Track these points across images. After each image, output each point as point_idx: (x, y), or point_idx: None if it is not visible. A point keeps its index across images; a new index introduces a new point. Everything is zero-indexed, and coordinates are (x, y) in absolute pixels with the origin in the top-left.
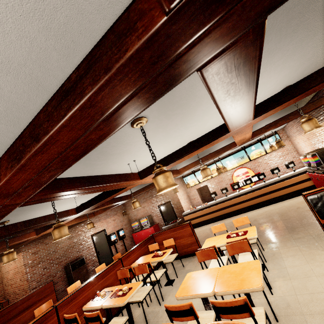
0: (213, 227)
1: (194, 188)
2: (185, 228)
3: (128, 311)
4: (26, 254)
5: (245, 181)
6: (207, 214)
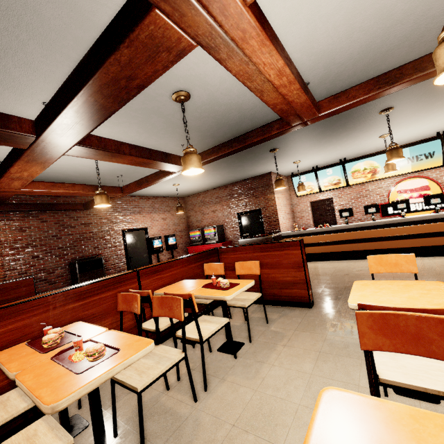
0: (376, 258)
1: (306, 199)
2: (287, 249)
3: (92, 409)
4: (3, 227)
5: (426, 200)
6: (323, 244)
